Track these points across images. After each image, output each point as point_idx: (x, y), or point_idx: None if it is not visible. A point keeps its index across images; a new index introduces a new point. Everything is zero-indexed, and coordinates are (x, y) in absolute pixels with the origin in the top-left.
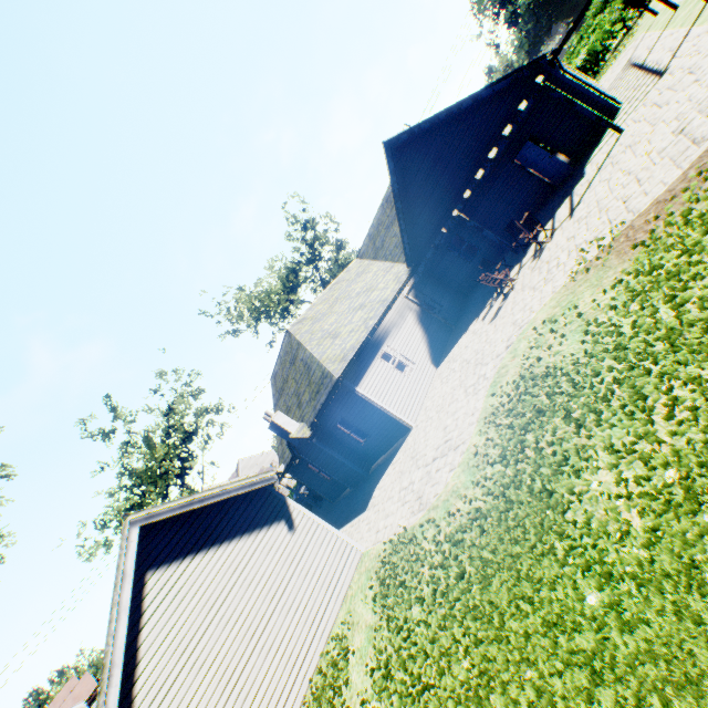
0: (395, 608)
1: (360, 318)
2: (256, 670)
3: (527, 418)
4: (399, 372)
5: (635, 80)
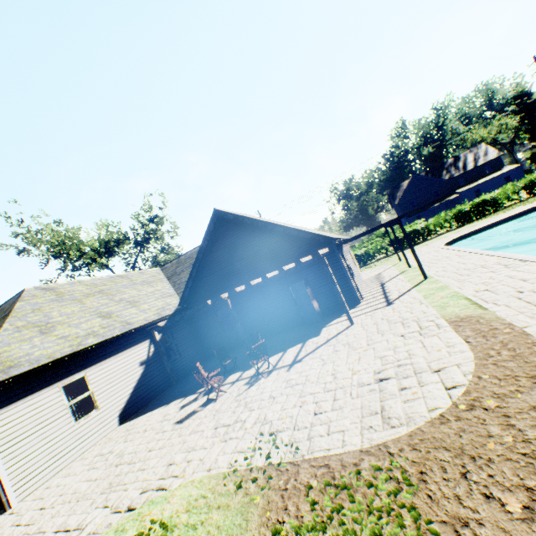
0: None
1: (91, 326)
2: None
3: None
4: (70, 414)
5: (376, 290)
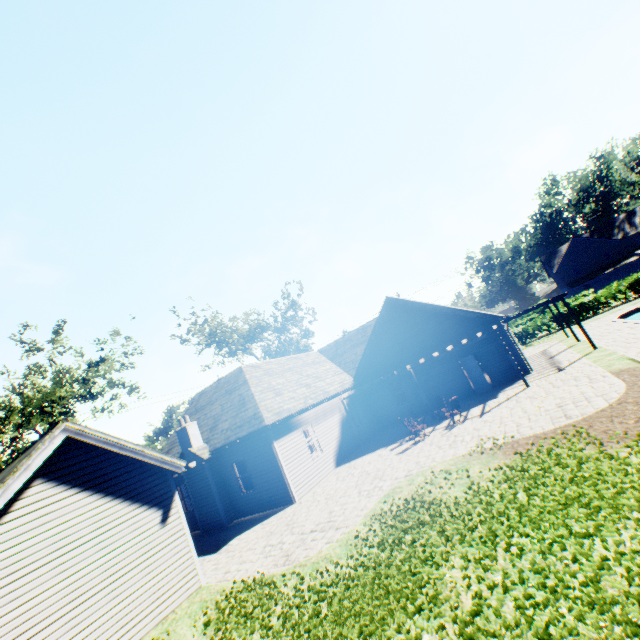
0: (232, 632)
1: (303, 392)
2: (50, 639)
3: (410, 524)
4: (310, 451)
5: (545, 363)
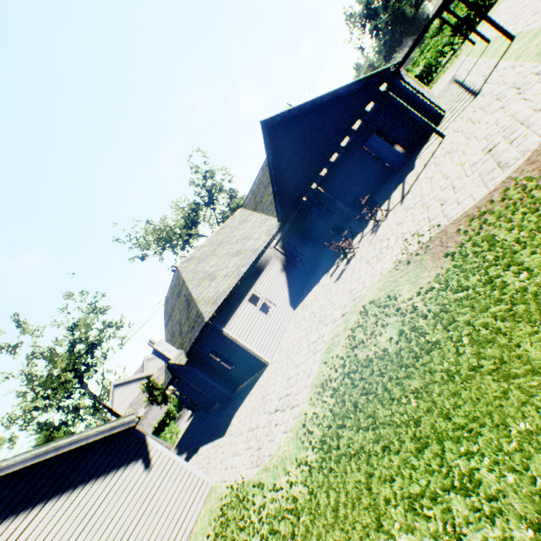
0: None
1: (235, 263)
2: None
3: (345, 409)
4: (263, 313)
5: (456, 94)
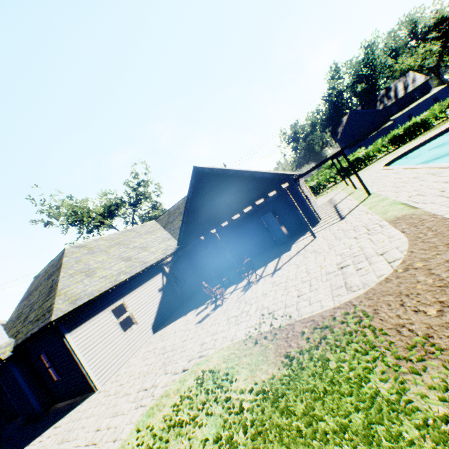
0: None
1: (119, 267)
2: None
3: None
4: (120, 328)
5: (330, 211)
